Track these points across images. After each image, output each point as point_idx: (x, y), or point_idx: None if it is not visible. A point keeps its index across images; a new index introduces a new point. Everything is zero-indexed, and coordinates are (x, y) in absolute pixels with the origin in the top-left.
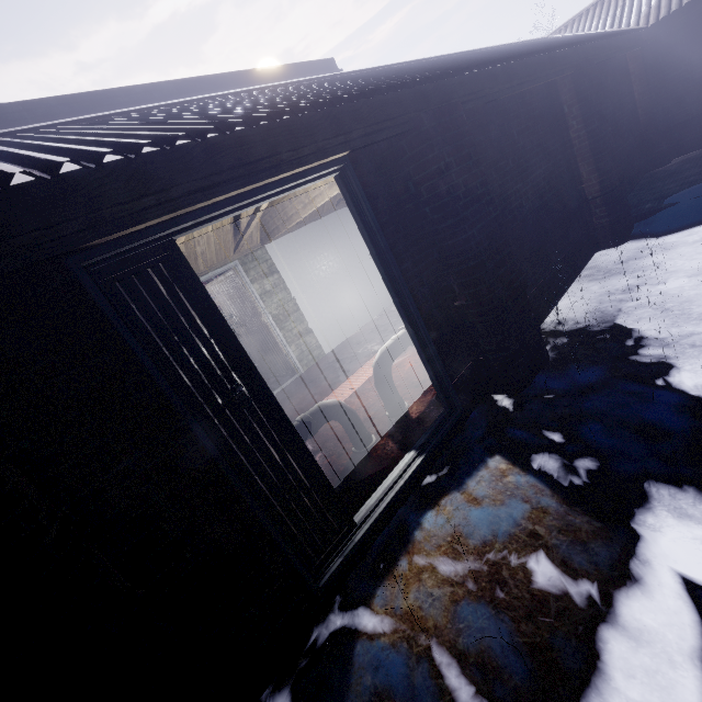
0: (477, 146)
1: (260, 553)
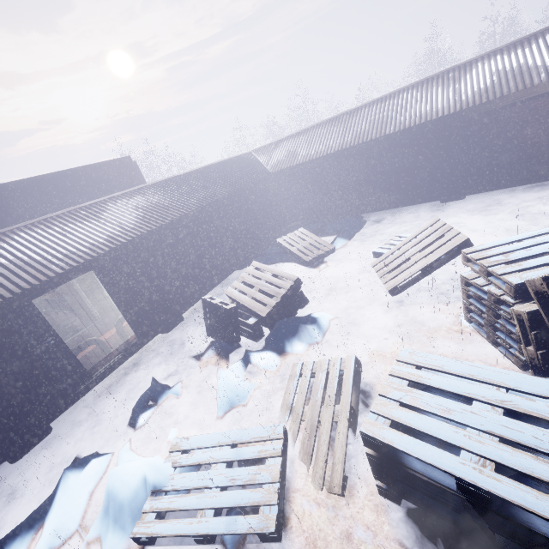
0: (161, 245)
1: (55, 383)
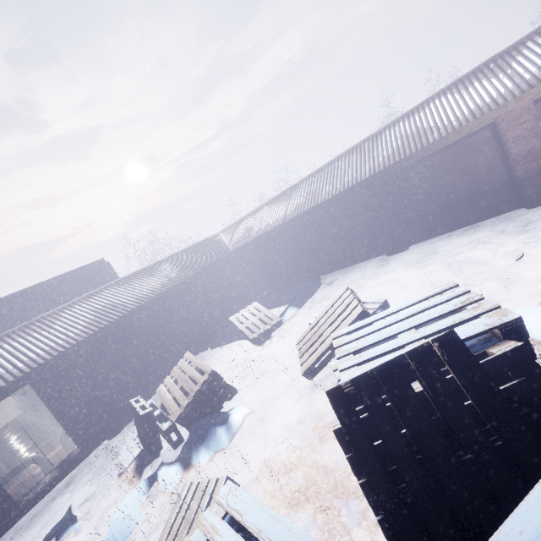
0: (109, 344)
1: None
